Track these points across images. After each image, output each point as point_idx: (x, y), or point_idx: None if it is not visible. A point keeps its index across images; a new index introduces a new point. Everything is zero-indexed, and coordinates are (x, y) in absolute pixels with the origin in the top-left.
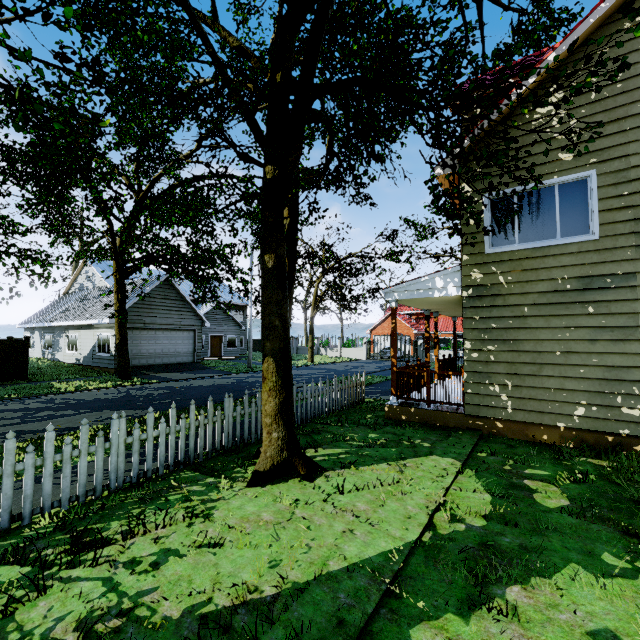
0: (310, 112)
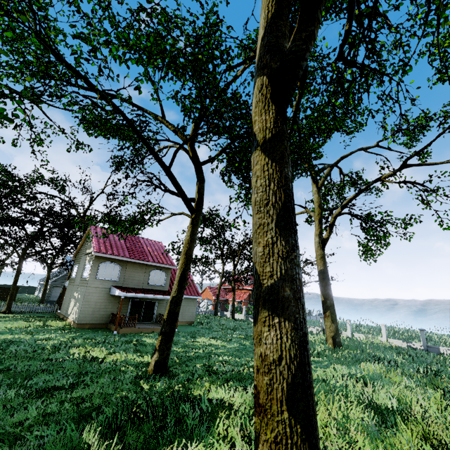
0: (36, 253)
